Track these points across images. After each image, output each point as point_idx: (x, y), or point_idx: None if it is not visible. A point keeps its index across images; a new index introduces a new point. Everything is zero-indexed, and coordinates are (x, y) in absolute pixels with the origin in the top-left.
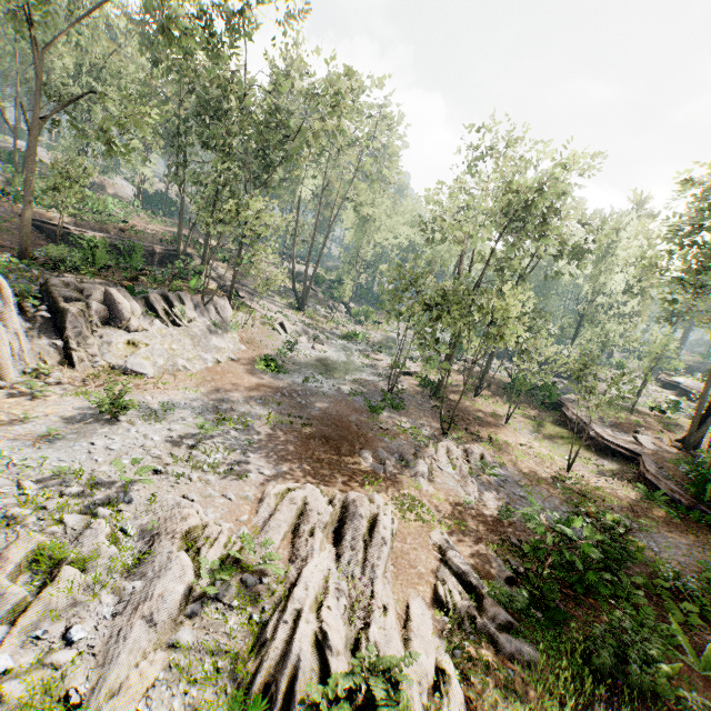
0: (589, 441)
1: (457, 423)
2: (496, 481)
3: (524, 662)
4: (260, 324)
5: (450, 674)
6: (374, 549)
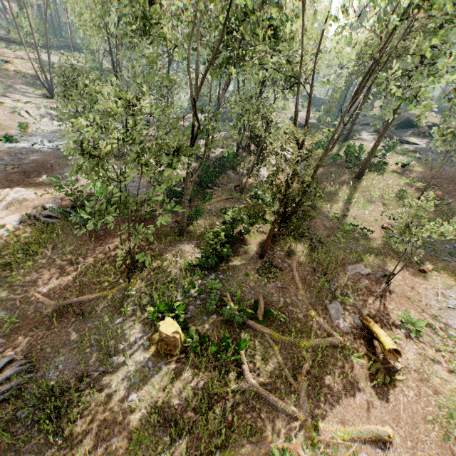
0: (196, 155)
1: (123, 156)
2: (118, 179)
3: (50, 224)
4: (9, 113)
5: (9, 227)
6: (1, 203)
